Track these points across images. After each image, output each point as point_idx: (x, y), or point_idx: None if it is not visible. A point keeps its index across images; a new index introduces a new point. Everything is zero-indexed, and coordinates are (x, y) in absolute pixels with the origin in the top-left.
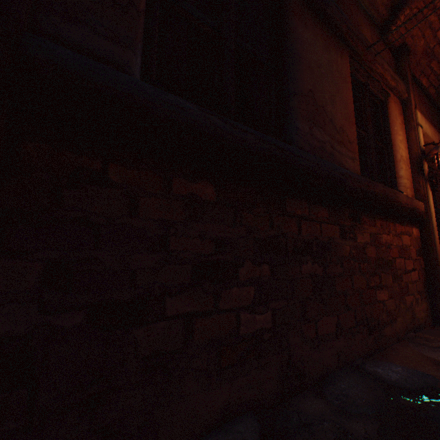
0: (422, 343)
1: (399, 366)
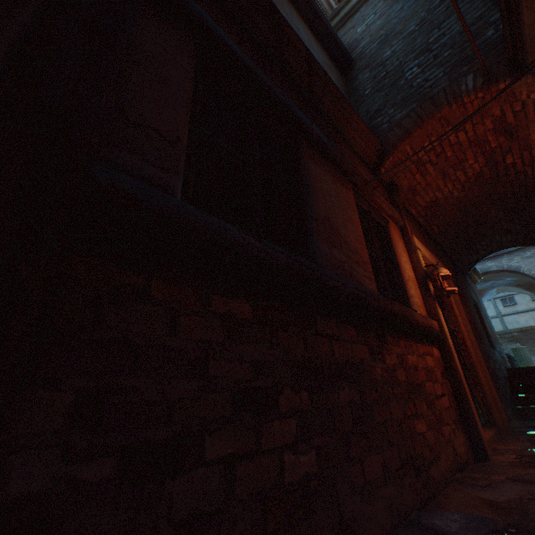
0: (471, 483)
1: (456, 513)
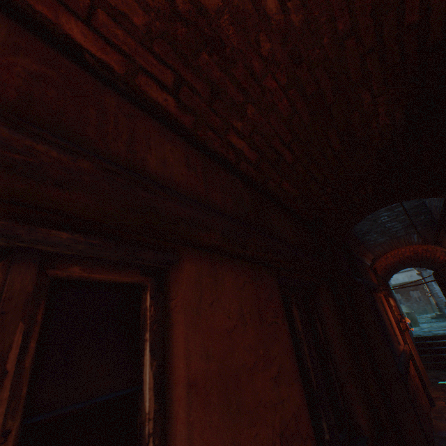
0: (439, 418)
1: (445, 431)
